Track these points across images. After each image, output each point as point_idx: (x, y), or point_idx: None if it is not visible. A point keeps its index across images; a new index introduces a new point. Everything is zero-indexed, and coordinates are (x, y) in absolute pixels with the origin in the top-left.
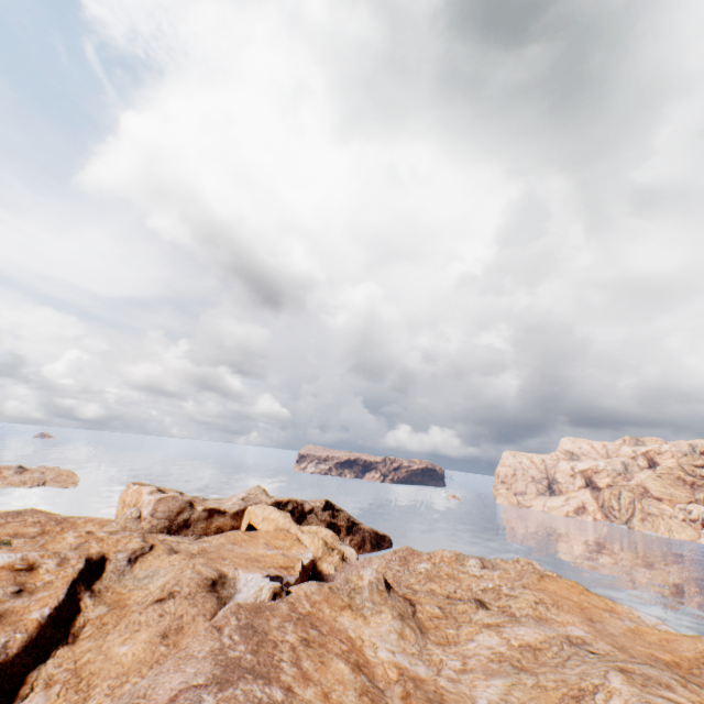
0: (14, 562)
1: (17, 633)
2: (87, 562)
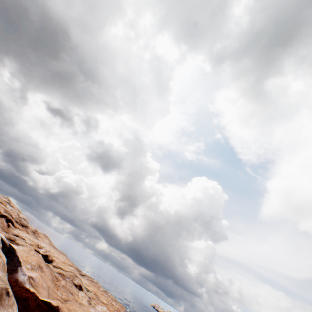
0: (42, 245)
1: (5, 233)
2: (46, 255)
